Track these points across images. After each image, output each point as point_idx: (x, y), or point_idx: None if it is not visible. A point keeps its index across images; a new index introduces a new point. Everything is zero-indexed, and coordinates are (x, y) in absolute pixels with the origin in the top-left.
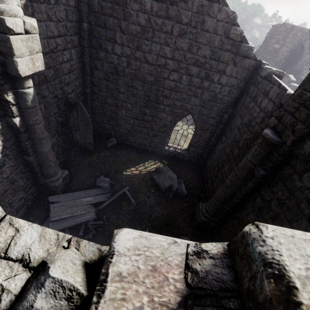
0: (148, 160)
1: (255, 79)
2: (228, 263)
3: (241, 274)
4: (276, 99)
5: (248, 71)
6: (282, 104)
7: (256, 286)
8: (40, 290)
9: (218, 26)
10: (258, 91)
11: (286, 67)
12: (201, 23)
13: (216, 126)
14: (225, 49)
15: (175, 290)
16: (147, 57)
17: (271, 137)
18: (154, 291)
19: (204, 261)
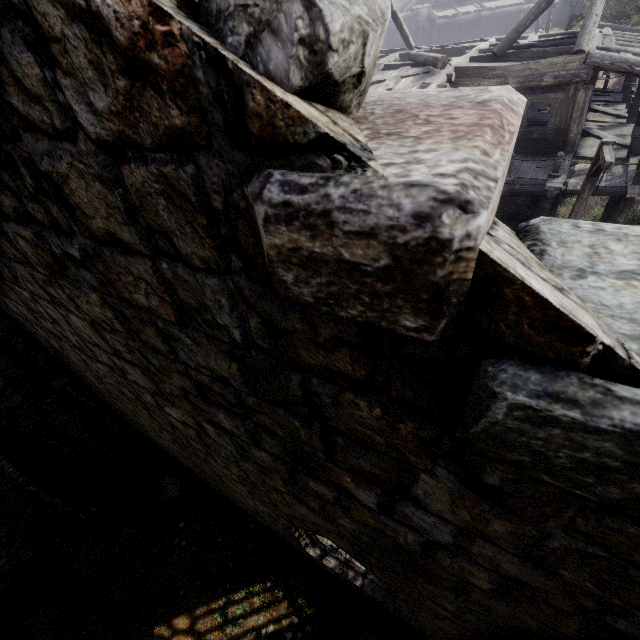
0: (253, 578)
1: None
2: None
3: None
4: None
5: None
6: None
7: None
8: None
9: (146, 197)
10: None
11: None
12: (57, 201)
13: (481, 637)
14: (322, 369)
15: None
16: (69, 337)
17: None
18: None
19: None
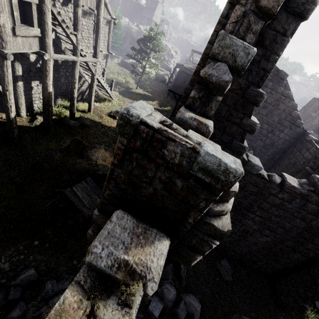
0: None
1: (301, 139)
2: (307, 181)
3: (311, 181)
4: (313, 154)
5: (297, 134)
6: (316, 157)
7: (314, 181)
8: (275, 175)
9: (286, 108)
10: (303, 147)
11: (318, 130)
12: (277, 105)
13: (268, 161)
14: (287, 120)
15: (297, 183)
16: None
17: (310, 170)
18: (294, 181)
19: (302, 181)
